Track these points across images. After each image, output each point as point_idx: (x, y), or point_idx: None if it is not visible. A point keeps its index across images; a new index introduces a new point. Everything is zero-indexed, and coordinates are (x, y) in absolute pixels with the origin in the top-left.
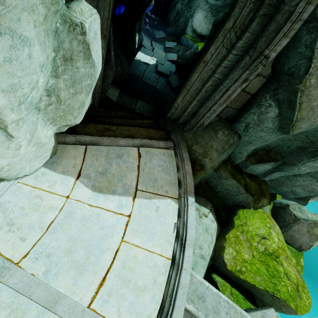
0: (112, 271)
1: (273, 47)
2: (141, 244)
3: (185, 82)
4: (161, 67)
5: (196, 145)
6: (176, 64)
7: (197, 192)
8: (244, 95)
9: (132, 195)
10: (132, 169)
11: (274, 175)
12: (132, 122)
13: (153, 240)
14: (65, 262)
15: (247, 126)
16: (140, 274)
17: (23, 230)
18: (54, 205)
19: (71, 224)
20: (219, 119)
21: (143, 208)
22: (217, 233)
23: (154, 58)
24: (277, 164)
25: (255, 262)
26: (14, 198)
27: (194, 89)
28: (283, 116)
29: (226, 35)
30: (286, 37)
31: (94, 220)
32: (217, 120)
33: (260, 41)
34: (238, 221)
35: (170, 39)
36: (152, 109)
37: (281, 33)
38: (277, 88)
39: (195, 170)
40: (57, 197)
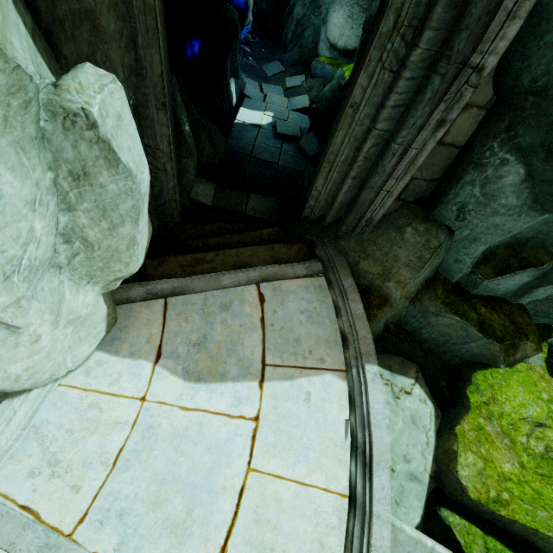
0: (237, 532)
1: (489, 45)
2: (286, 471)
3: (324, 148)
4: (284, 126)
5: (366, 261)
6: (310, 114)
7: (383, 347)
8: (445, 150)
9: (257, 376)
10: (252, 327)
11: (540, 292)
12: (242, 238)
13: (308, 461)
14: (151, 523)
15: (462, 210)
16: (291, 533)
17: (74, 472)
18: (122, 417)
19: (154, 450)
20: (403, 205)
21: (281, 400)
22: (437, 424)
23: (268, 112)
24: (543, 271)
25: (528, 477)
26: (55, 414)
27: (343, 159)
28: (538, 178)
29: (384, 46)
30: (515, 18)
31: (193, 436)
32: (399, 208)
33: (458, 42)
34: (476, 397)
35: (292, 71)
36: (277, 204)
37: (501, 12)
38: (513, 124)
39: (371, 308)
40: (126, 402)
